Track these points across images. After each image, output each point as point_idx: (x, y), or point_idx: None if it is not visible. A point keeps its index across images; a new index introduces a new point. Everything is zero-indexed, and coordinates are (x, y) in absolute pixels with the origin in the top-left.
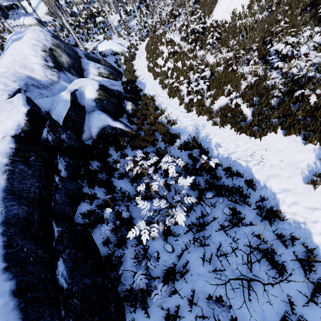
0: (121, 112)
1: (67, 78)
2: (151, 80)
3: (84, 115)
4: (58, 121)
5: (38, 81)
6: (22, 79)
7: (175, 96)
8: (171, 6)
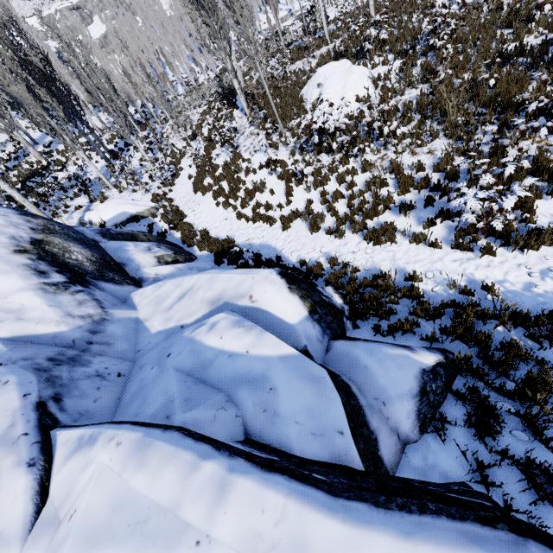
0: (340, 318)
1: (111, 297)
2: (275, 234)
3: (339, 379)
4: (339, 458)
5: (53, 339)
6: (6, 359)
7: (392, 240)
8: (185, 130)
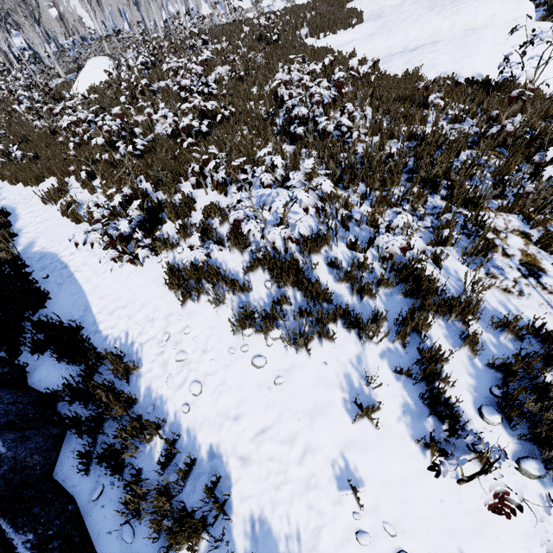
0: None
1: None
2: None
3: None
4: None
5: None
6: None
7: None
8: None
